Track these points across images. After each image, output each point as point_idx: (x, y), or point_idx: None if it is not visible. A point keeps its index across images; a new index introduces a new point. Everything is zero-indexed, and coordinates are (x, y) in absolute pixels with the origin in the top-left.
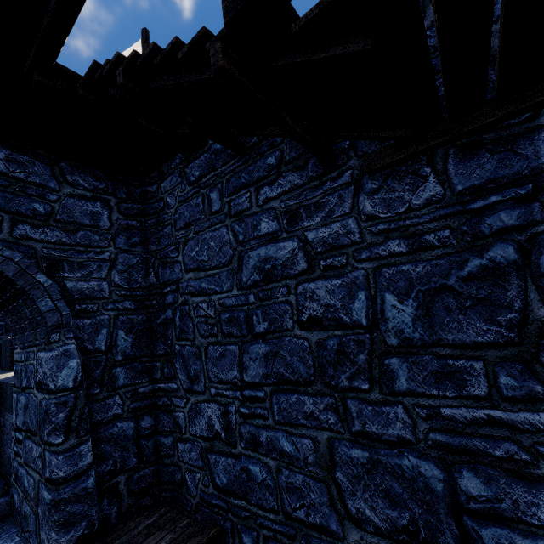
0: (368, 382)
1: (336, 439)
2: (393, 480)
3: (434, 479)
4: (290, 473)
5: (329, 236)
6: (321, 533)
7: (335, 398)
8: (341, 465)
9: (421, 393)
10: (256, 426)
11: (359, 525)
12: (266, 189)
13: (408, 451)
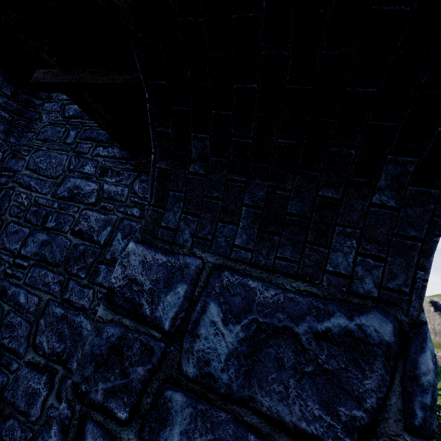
0: (86, 273)
1: (52, 301)
2: (67, 327)
3: (85, 329)
4: (14, 316)
5: (113, 192)
6: (12, 354)
7: (65, 278)
8: (46, 315)
9: (104, 286)
10: (11, 283)
11: (36, 350)
12: (101, 149)
13: (82, 313)
